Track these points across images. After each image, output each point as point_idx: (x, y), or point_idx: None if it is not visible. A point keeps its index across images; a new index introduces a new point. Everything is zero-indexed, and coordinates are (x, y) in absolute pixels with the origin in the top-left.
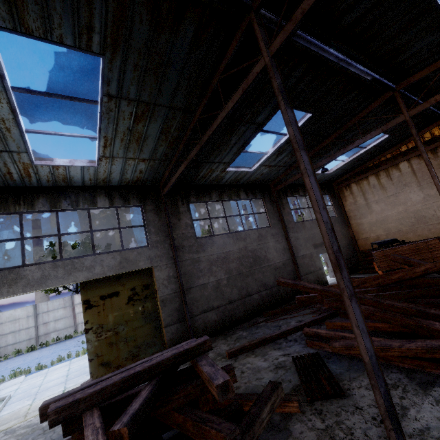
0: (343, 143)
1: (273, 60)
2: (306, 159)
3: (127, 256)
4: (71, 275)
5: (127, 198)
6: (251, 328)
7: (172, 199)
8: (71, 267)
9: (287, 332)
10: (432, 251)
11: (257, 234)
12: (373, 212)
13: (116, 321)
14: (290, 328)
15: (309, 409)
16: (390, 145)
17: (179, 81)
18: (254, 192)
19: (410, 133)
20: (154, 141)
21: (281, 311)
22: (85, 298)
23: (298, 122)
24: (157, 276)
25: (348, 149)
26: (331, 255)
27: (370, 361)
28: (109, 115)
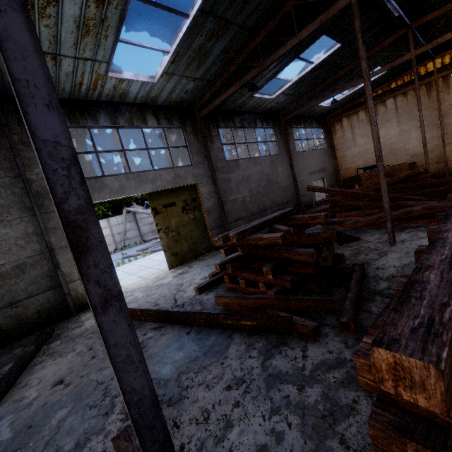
0: (351, 76)
1: (356, 0)
2: (369, 87)
3: (178, 173)
4: (141, 186)
5: (170, 119)
6: None
7: (205, 122)
8: (139, 179)
9: None
10: (401, 172)
11: (270, 160)
12: (357, 145)
13: (177, 225)
14: None
15: (341, 246)
16: (384, 81)
17: (260, 2)
18: (267, 121)
19: (402, 71)
20: (213, 60)
21: None
22: (152, 206)
23: (326, 51)
24: (201, 191)
25: (359, 82)
26: (376, 152)
27: (388, 207)
28: (192, 30)
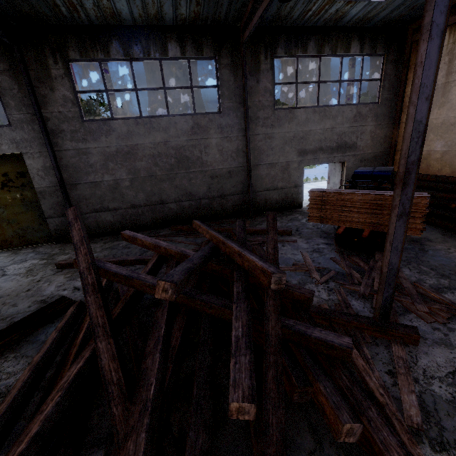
0: None
1: None
2: None
3: None
4: None
5: None
6: None
7: (37, 52)
8: None
9: (126, 262)
10: None
11: (191, 123)
12: (446, 105)
13: None
14: (131, 259)
15: None
16: None
17: None
18: (198, 45)
19: None
20: None
21: (189, 230)
22: None
23: None
24: (28, 165)
25: None
26: None
27: None
28: None
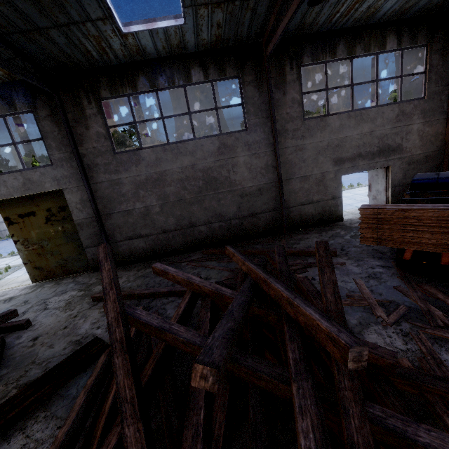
0: None
1: None
2: None
3: (30, 176)
4: None
5: (11, 102)
6: (171, 266)
7: (73, 96)
8: None
9: (158, 294)
10: None
11: (217, 143)
12: None
13: (39, 237)
14: (163, 291)
15: None
16: None
17: None
18: (221, 66)
19: None
20: None
21: (221, 253)
22: (5, 215)
23: None
24: (68, 199)
25: None
26: None
27: None
28: None
